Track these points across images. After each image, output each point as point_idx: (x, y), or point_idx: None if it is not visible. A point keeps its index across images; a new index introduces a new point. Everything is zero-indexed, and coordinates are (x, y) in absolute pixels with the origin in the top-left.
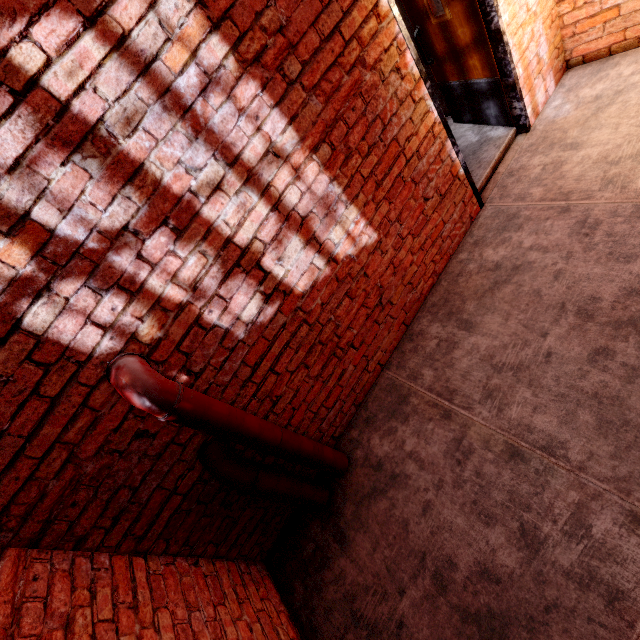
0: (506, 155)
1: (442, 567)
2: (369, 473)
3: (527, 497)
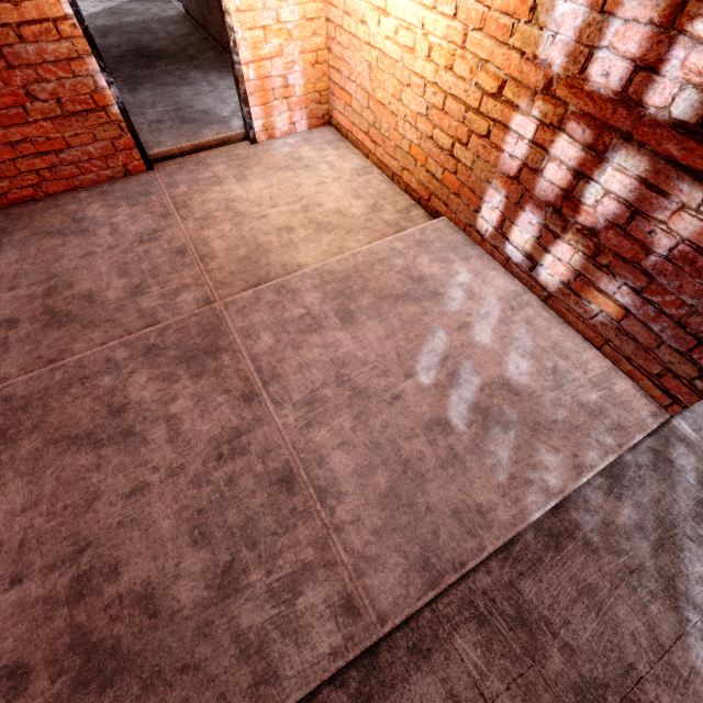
0: (221, 147)
1: None
2: None
3: None
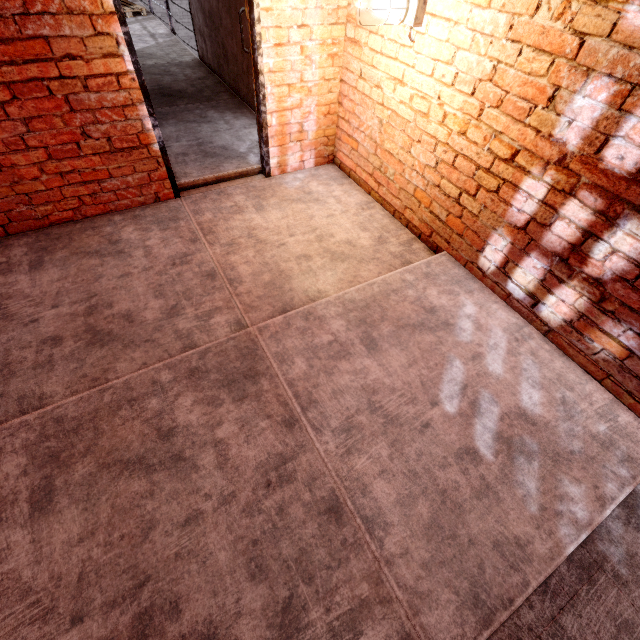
0: (239, 179)
1: None
2: None
3: None
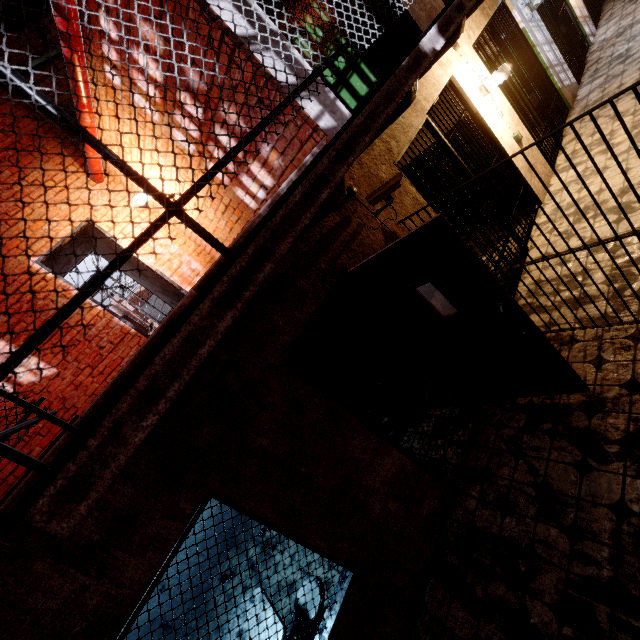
0: None
1: None
2: None
3: None
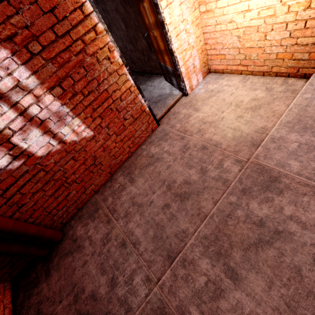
0: (176, 104)
1: (79, 291)
2: (70, 243)
3: (120, 264)
